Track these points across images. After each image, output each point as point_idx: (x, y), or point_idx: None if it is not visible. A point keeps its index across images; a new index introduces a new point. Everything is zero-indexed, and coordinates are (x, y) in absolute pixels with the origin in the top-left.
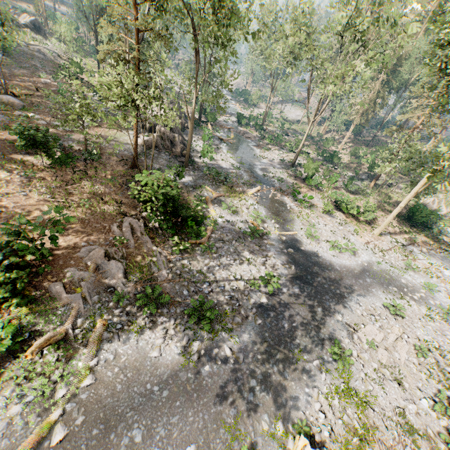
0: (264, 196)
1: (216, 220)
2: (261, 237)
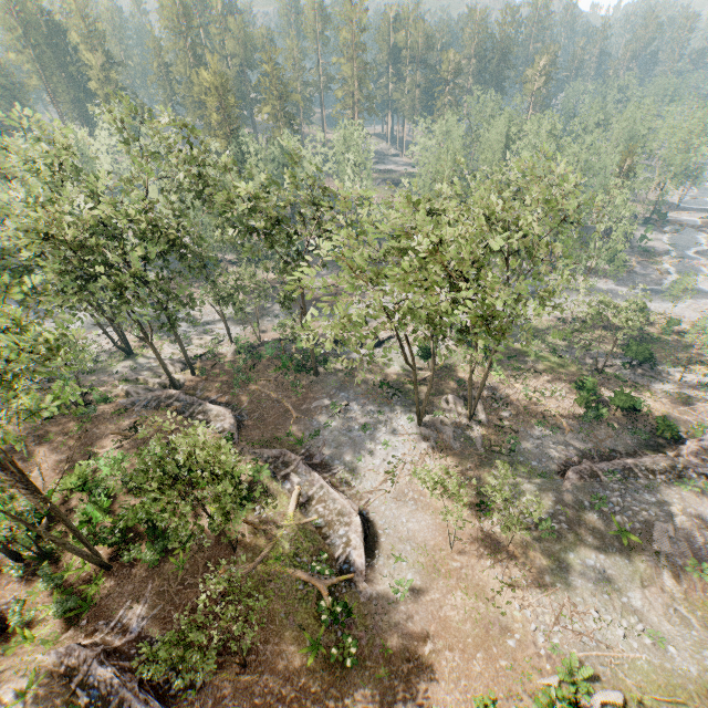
0: (680, 264)
1: (635, 268)
2: (661, 277)
